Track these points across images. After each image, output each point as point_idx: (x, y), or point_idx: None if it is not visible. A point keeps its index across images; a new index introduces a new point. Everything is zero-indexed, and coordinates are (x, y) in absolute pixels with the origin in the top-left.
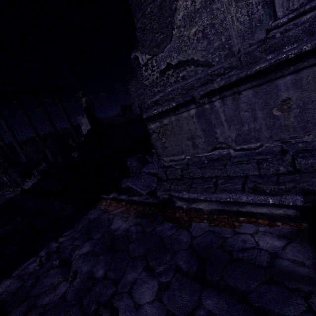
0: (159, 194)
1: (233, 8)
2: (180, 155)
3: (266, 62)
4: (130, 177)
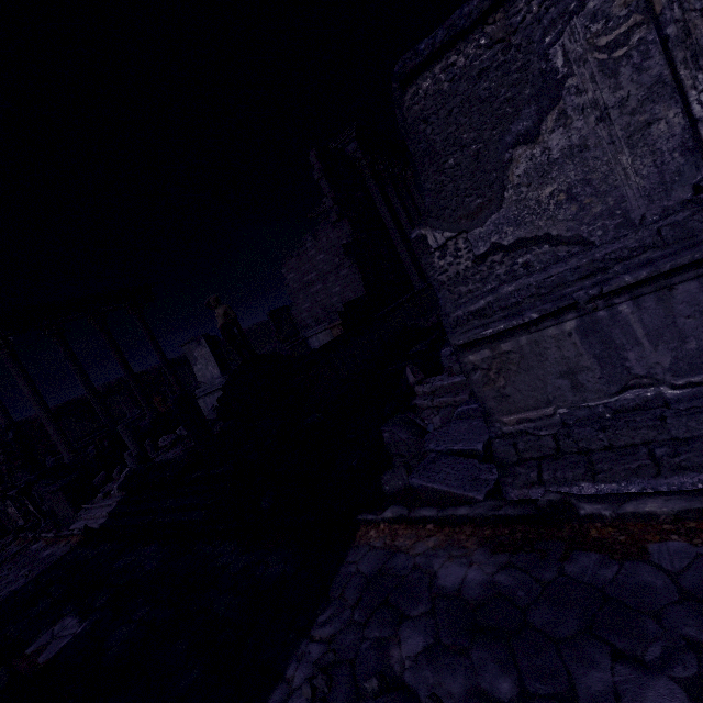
0: (517, 495)
1: (626, 157)
2: (543, 407)
3: None
4: (398, 465)
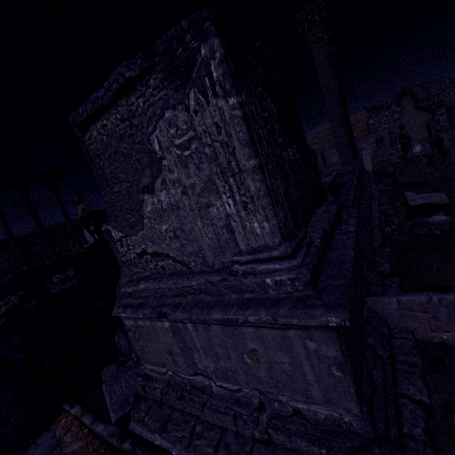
0: (131, 426)
1: (200, 222)
2: (162, 367)
3: (221, 314)
4: (116, 362)
